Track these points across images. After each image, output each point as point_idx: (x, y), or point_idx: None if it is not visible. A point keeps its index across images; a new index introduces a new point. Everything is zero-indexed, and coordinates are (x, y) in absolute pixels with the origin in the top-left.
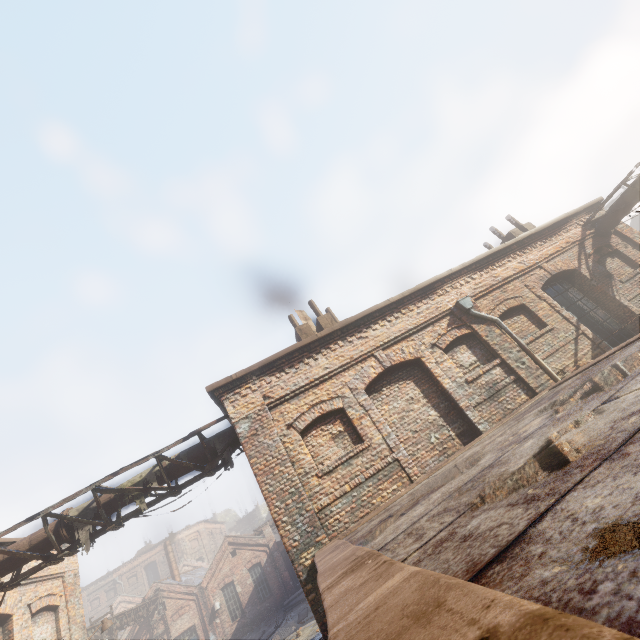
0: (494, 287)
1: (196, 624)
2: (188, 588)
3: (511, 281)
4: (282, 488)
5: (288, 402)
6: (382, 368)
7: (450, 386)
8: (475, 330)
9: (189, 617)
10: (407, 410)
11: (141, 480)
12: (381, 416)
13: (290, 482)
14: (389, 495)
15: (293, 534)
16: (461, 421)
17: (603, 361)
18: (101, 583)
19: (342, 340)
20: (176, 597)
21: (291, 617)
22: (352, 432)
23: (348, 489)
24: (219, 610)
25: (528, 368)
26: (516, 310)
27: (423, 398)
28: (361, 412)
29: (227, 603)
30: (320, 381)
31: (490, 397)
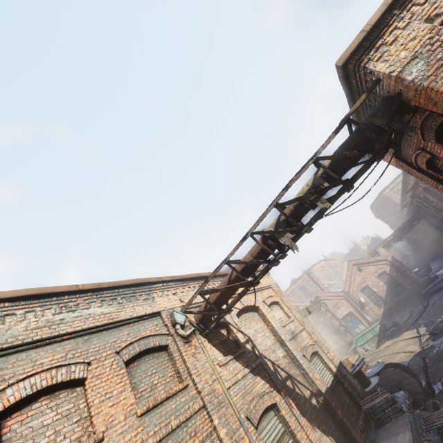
0: None
1: (351, 311)
2: (336, 293)
3: None
4: None
5: None
6: None
7: None
8: None
9: (344, 308)
10: None
11: (310, 187)
12: None
13: None
14: None
15: None
16: None
17: None
18: None
19: None
20: (330, 299)
21: (437, 299)
22: None
23: None
24: (365, 302)
25: None
26: None
27: None
28: None
29: (369, 298)
30: None
31: None
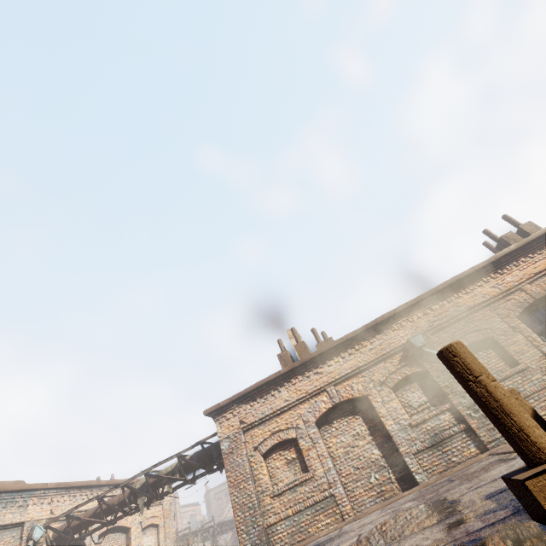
0: (456, 318)
1: None
2: None
3: (480, 309)
4: (244, 501)
5: (257, 427)
6: (332, 403)
7: (392, 428)
8: (426, 369)
9: None
10: (352, 445)
11: (171, 470)
12: (325, 450)
13: (249, 497)
14: (323, 527)
15: (247, 542)
16: (403, 465)
17: (499, 460)
18: (222, 488)
19: (301, 375)
20: None
21: None
22: (302, 460)
23: (290, 513)
24: None
25: (482, 417)
26: (483, 343)
27: (369, 435)
28: (309, 444)
29: None
30: (281, 411)
31: (434, 445)
